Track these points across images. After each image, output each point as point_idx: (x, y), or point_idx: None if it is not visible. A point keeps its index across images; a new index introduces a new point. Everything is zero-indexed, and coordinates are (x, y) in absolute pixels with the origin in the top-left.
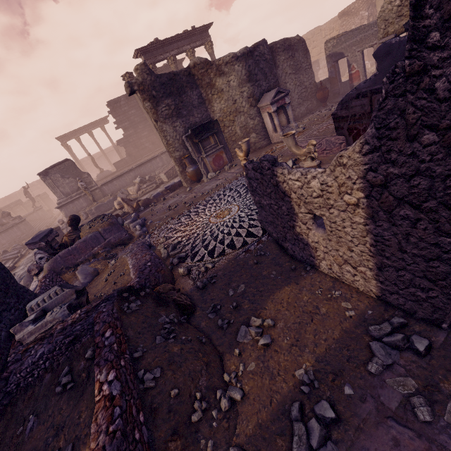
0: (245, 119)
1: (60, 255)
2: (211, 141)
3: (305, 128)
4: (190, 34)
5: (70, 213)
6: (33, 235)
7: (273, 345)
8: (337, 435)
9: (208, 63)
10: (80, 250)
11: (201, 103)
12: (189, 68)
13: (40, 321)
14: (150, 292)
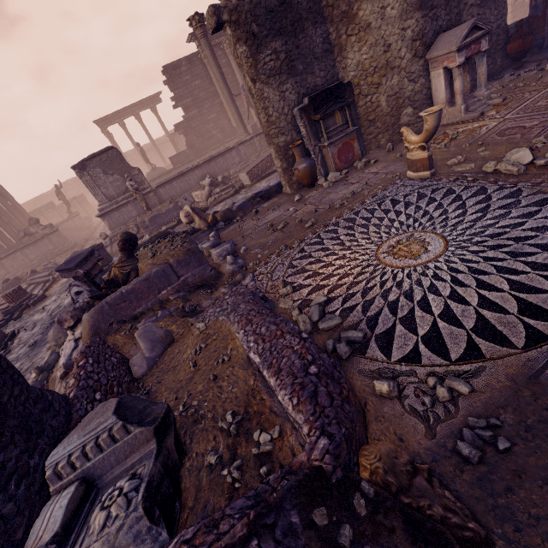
0: (400, 81)
1: (109, 301)
2: (335, 119)
3: (506, 99)
4: None
5: (115, 225)
6: (68, 250)
7: None
8: None
9: None
10: (140, 294)
11: (326, 51)
12: None
13: (76, 541)
14: (375, 494)
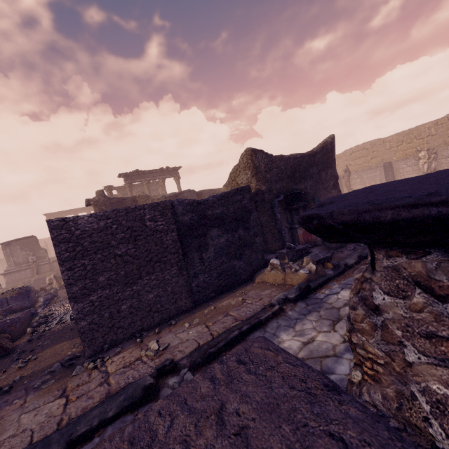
0: None
1: None
2: None
3: None
4: (164, 170)
5: (11, 281)
6: None
7: (23, 368)
8: (1, 396)
9: (147, 196)
10: None
11: None
12: (135, 196)
13: None
14: None
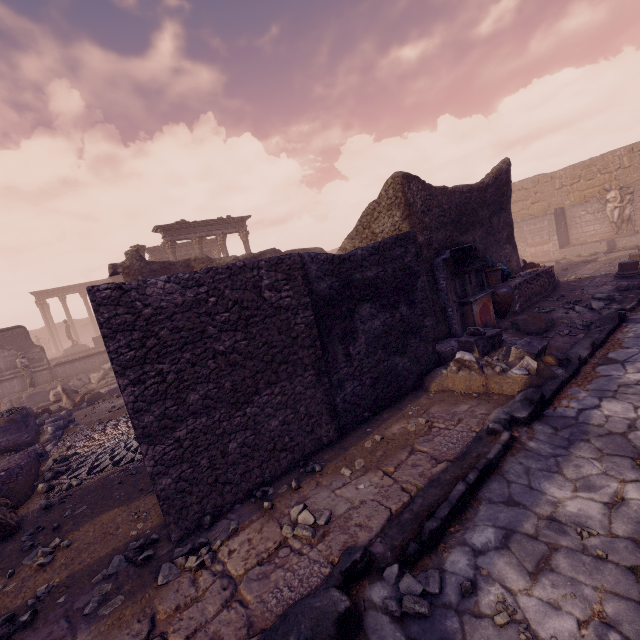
0: None
1: None
2: None
3: None
4: (224, 222)
5: None
6: None
7: (48, 565)
8: (16, 636)
9: (209, 259)
10: None
11: None
12: (189, 260)
13: None
14: None
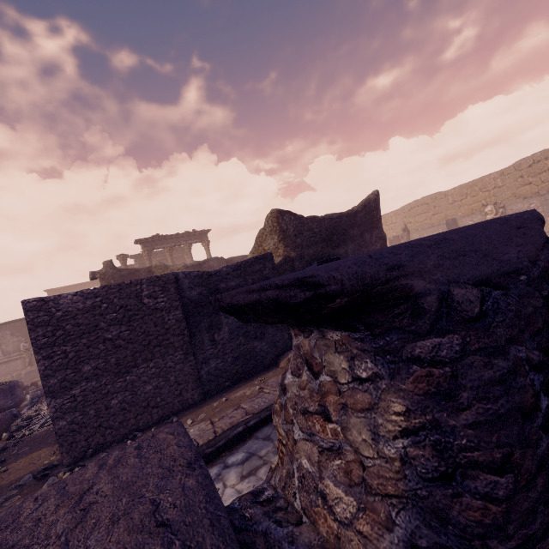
0: None
1: None
2: None
3: None
4: (190, 234)
5: None
6: None
7: None
8: None
9: (165, 266)
10: None
11: None
12: (151, 267)
13: None
14: None
